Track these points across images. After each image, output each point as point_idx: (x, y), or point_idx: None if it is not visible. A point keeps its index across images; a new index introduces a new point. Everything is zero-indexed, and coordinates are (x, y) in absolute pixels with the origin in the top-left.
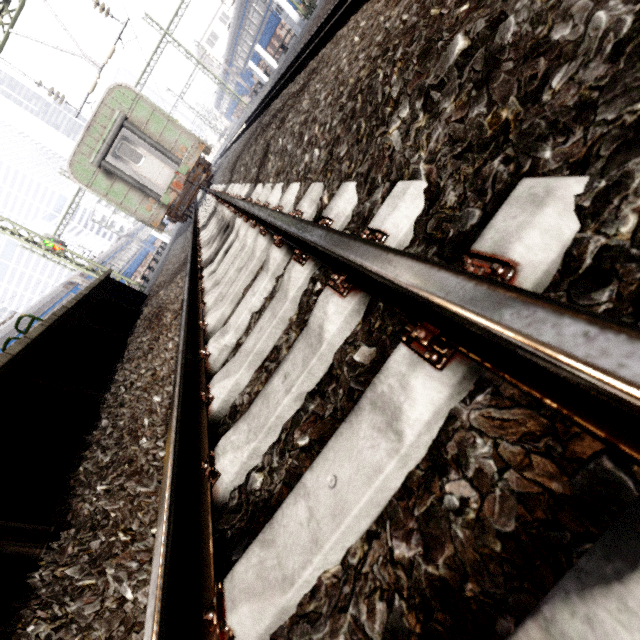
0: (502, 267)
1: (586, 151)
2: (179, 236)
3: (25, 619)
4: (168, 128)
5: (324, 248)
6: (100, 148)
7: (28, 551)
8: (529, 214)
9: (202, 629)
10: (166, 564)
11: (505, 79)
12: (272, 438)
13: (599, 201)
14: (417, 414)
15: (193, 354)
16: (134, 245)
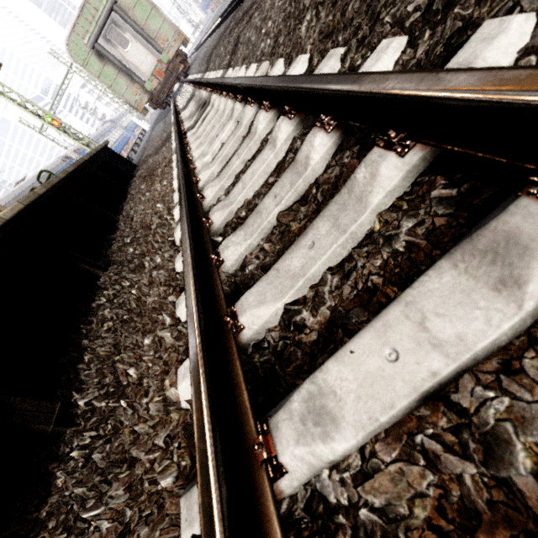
0: None
1: (349, 38)
2: (159, 122)
3: (99, 294)
4: (152, 15)
5: (259, 85)
6: (93, 30)
7: (94, 271)
8: (327, 62)
9: (200, 227)
10: (186, 209)
11: (340, 4)
12: (230, 182)
13: (345, 56)
14: (282, 137)
15: (186, 169)
16: (117, 131)
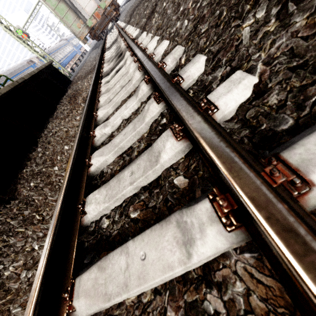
0: (301, 182)
1: None
2: (94, 49)
3: None
4: None
5: (174, 107)
6: None
7: None
8: None
9: (61, 297)
10: (47, 262)
11: None
12: (117, 203)
13: None
14: (204, 250)
15: (87, 132)
16: (69, 47)
